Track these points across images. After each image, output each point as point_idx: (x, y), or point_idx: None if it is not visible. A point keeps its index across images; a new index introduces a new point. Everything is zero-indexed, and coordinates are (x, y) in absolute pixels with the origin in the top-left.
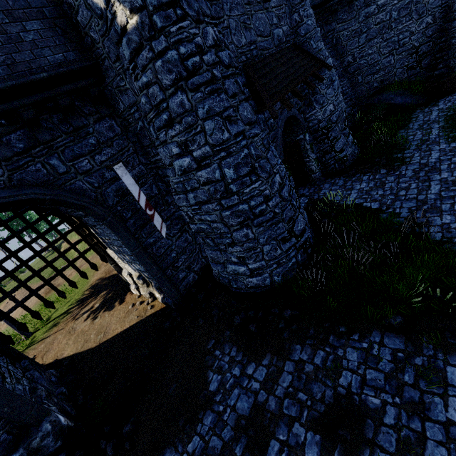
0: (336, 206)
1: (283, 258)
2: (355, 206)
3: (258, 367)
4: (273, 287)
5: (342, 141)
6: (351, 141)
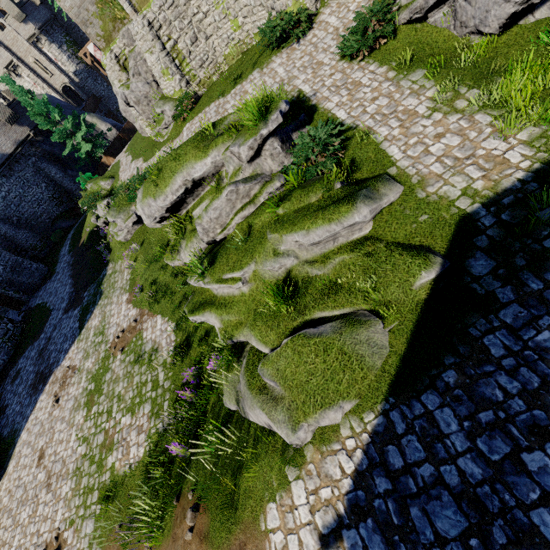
0: (32, 310)
1: (1, 349)
2: (36, 306)
3: (0, 387)
4: (7, 361)
5: (27, 274)
6: (37, 268)
